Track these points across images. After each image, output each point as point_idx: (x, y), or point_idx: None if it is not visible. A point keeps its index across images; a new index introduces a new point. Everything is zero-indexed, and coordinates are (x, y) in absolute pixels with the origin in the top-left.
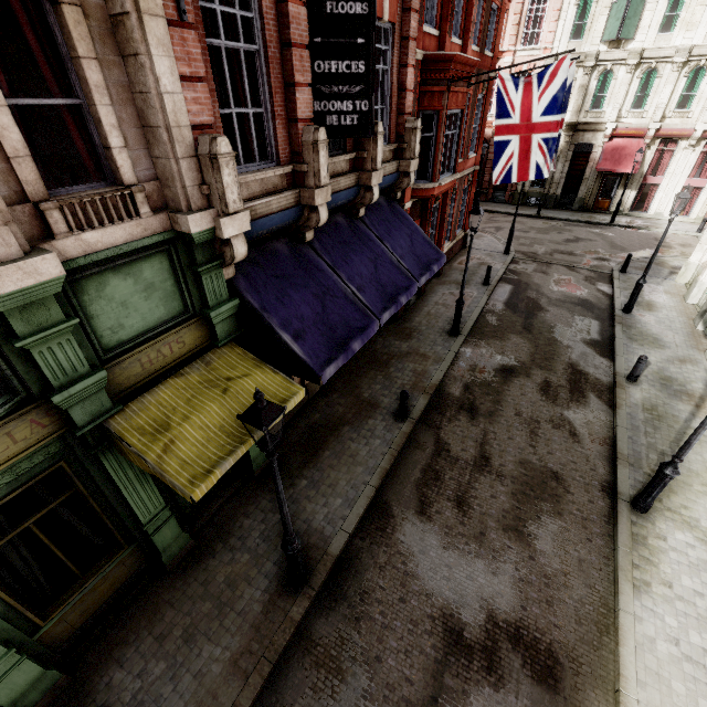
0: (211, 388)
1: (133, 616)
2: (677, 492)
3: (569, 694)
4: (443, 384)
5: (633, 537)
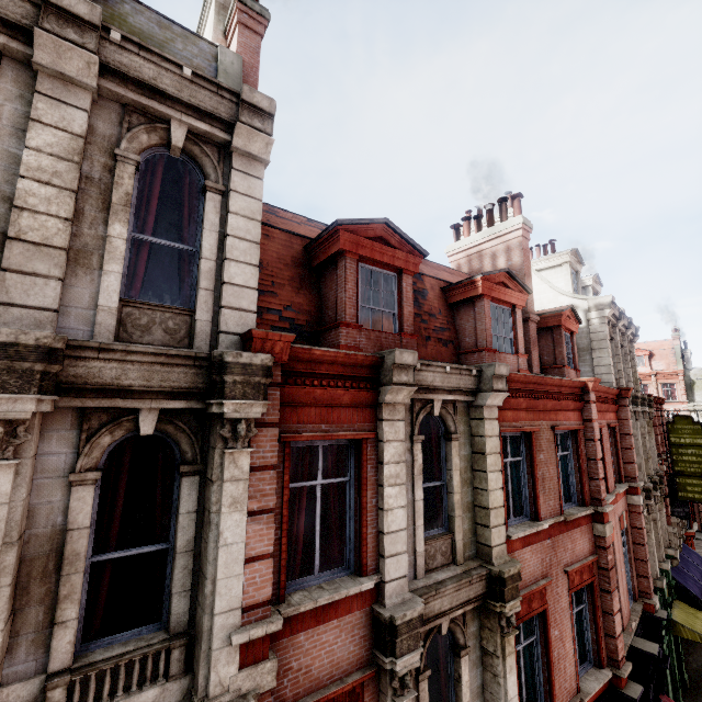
0: (689, 615)
1: None
2: None
3: None
4: None
5: None
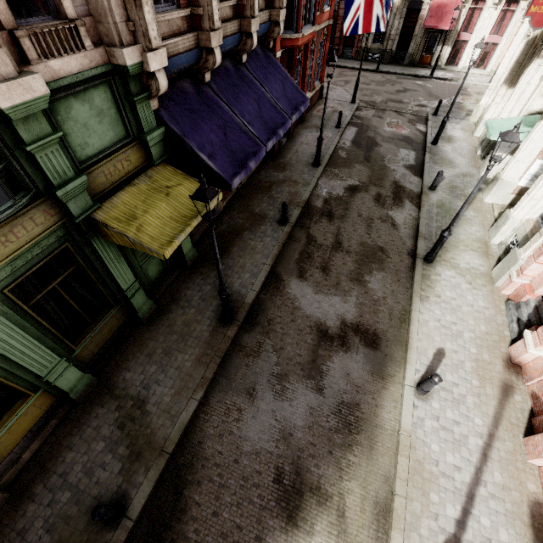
0: (157, 193)
1: (127, 348)
2: (450, 251)
3: (383, 349)
4: (310, 201)
5: (423, 276)
